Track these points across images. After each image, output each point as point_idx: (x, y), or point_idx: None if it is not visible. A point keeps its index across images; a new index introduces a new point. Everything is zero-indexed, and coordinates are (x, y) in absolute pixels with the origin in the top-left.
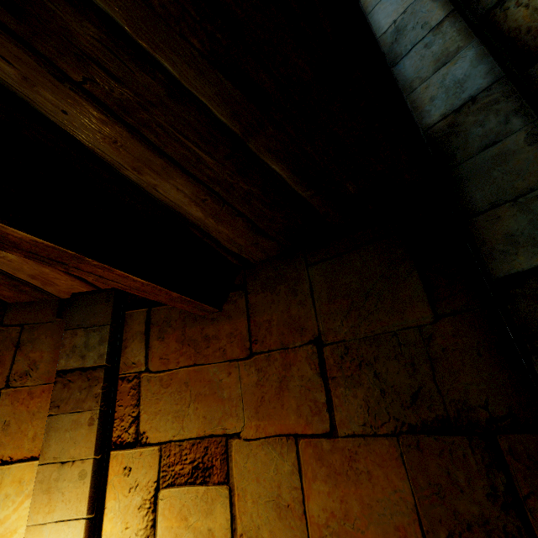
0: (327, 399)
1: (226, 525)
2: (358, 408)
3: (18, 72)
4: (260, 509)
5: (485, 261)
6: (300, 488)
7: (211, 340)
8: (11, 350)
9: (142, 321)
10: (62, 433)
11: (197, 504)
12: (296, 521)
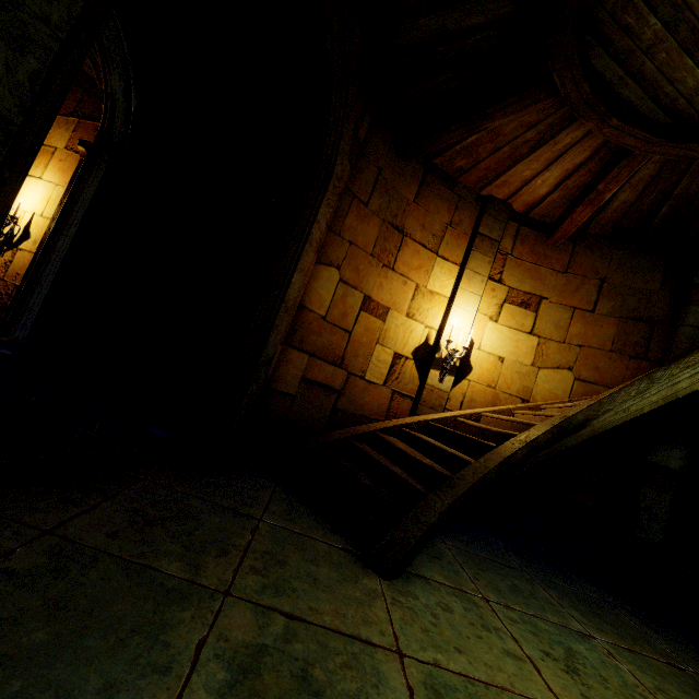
0: (596, 301)
1: (531, 325)
2: (608, 307)
3: (656, 161)
4: (547, 325)
5: (692, 277)
6: (569, 323)
7: (547, 257)
8: (454, 208)
9: (514, 230)
10: (477, 260)
11: (520, 314)
12: (562, 332)
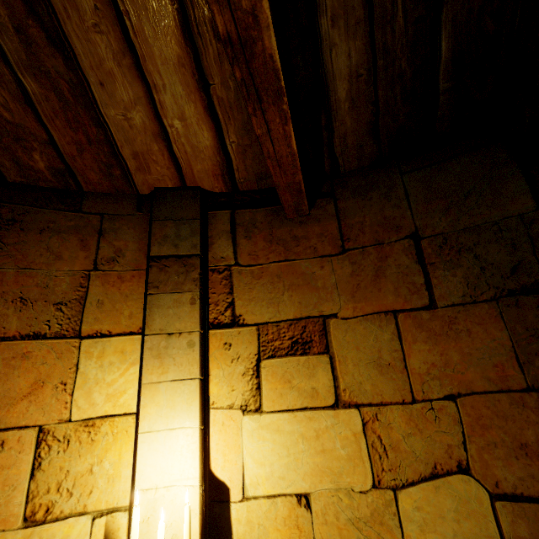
0: (425, 281)
1: (329, 384)
2: (457, 285)
3: None
4: (361, 370)
5: None
6: (400, 350)
7: (300, 239)
8: (94, 236)
9: (226, 221)
10: (165, 309)
11: (299, 370)
12: (397, 374)
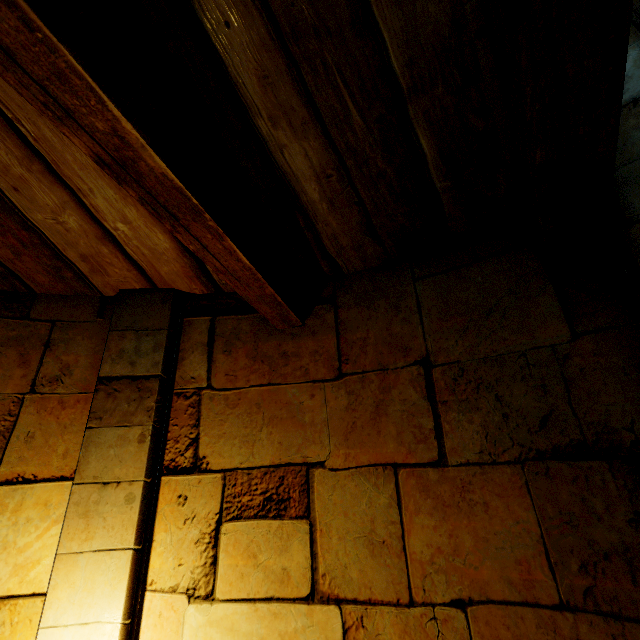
0: (435, 425)
1: (305, 564)
2: (474, 435)
3: None
4: (348, 546)
5: None
6: (399, 523)
7: (290, 357)
8: (38, 349)
9: (204, 331)
10: (105, 449)
11: (269, 540)
12: (393, 559)
